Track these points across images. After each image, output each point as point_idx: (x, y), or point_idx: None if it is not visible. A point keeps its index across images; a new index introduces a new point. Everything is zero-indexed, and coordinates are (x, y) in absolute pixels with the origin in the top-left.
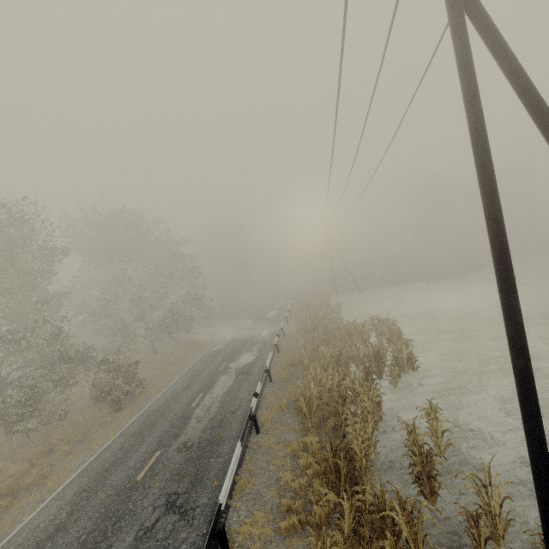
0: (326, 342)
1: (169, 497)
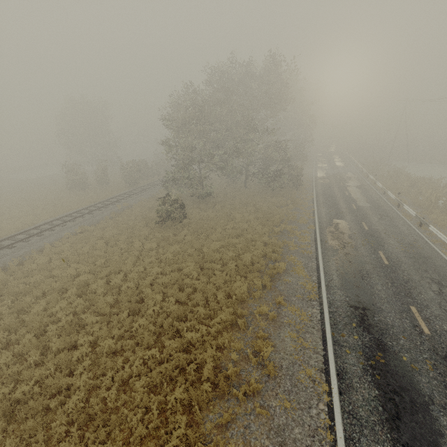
0: (413, 184)
1: (378, 214)
